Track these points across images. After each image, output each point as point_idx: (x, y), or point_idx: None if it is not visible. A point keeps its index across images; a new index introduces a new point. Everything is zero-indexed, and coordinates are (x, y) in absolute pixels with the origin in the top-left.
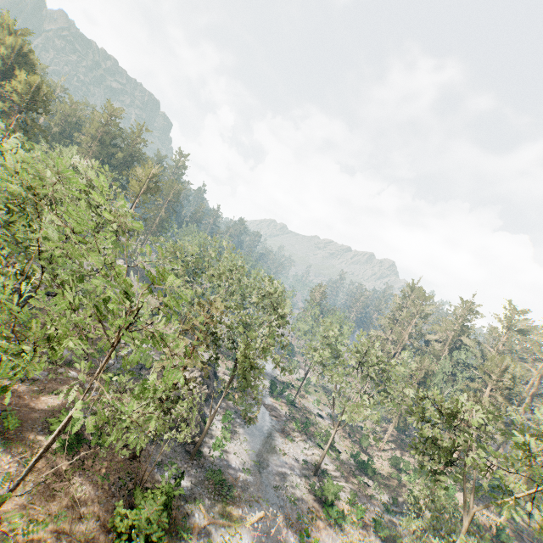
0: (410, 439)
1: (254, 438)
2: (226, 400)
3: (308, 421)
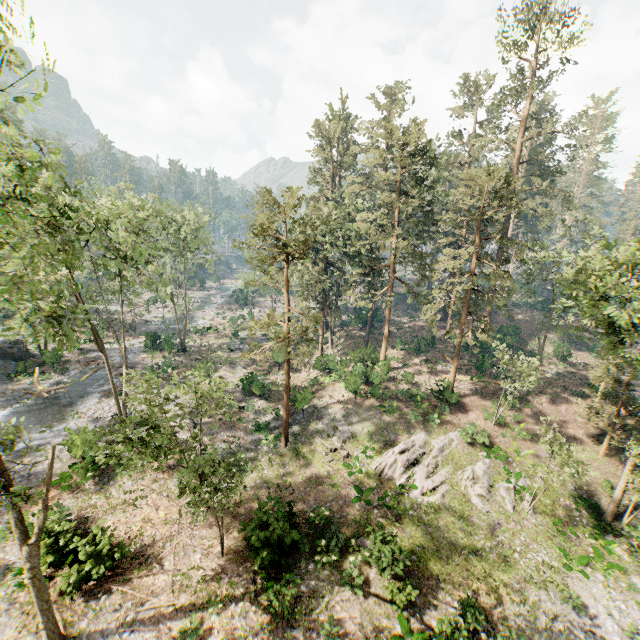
0: (379, 331)
1: (27, 414)
2: (23, 381)
3: (166, 361)
